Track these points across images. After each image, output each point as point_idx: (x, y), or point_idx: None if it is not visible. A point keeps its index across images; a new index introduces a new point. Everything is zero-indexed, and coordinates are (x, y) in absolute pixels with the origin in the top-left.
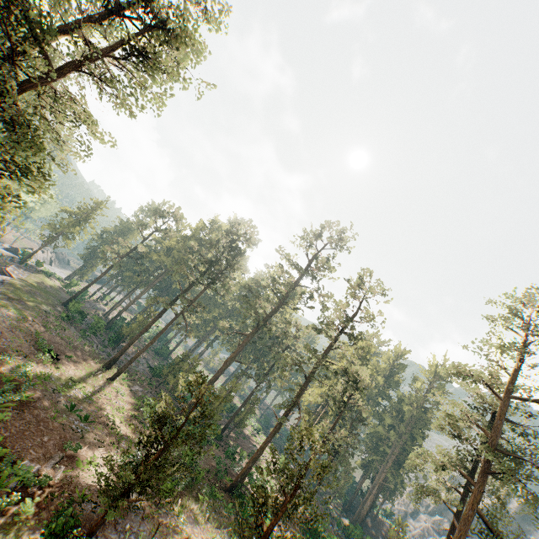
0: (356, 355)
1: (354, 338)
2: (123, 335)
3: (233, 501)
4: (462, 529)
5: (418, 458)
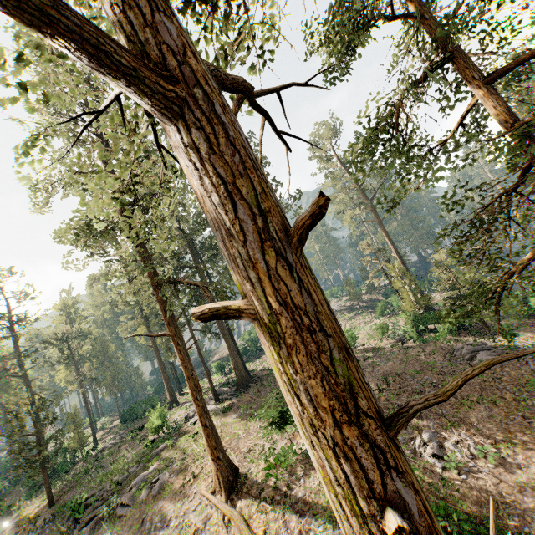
0: (65, 317)
1: (23, 320)
2: None
3: (55, 478)
4: (151, 338)
5: (125, 332)
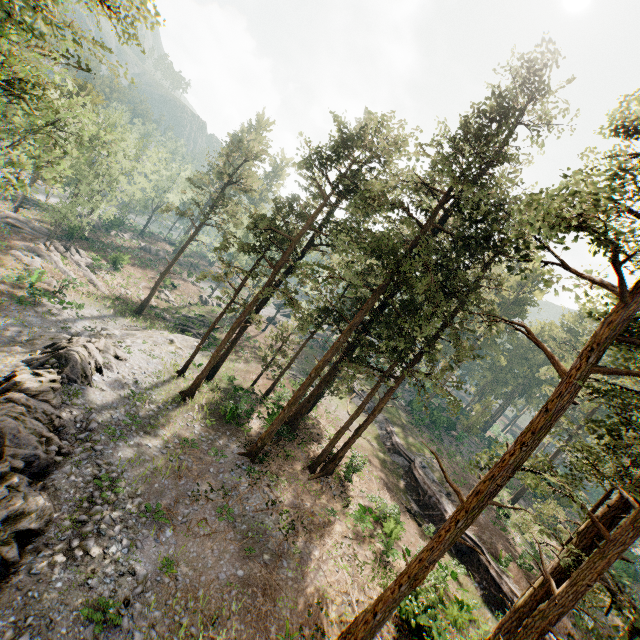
0: None
1: None
2: (455, 423)
3: None
4: None
5: None
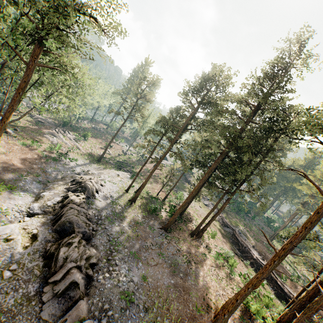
0: None
1: None
2: (250, 210)
3: None
4: None
5: None
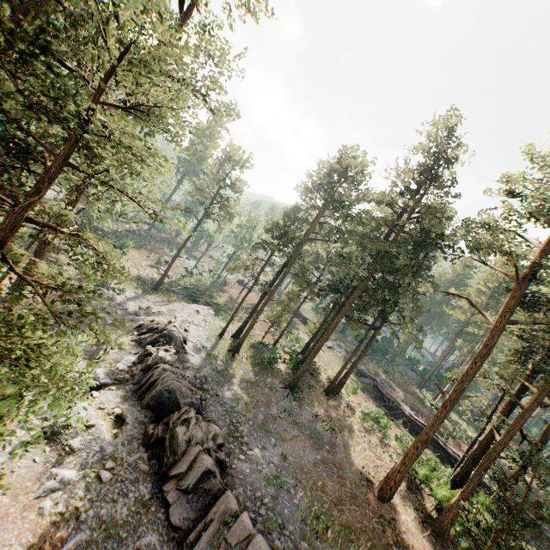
0: None
1: None
2: (387, 349)
3: None
4: None
5: None
